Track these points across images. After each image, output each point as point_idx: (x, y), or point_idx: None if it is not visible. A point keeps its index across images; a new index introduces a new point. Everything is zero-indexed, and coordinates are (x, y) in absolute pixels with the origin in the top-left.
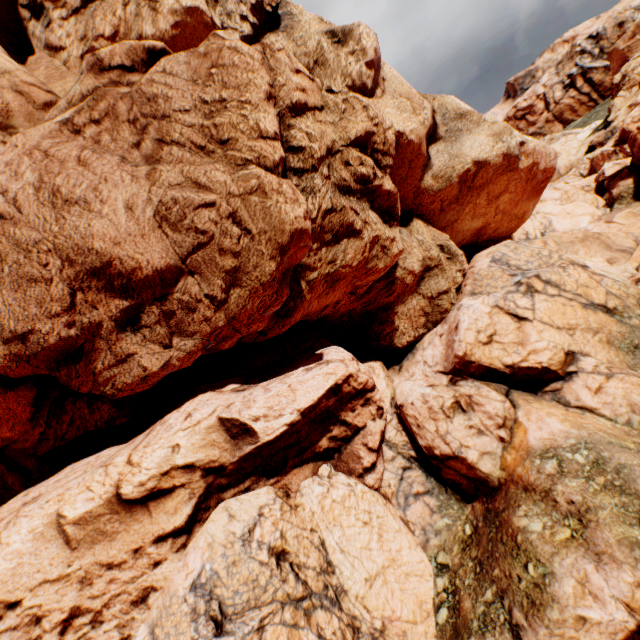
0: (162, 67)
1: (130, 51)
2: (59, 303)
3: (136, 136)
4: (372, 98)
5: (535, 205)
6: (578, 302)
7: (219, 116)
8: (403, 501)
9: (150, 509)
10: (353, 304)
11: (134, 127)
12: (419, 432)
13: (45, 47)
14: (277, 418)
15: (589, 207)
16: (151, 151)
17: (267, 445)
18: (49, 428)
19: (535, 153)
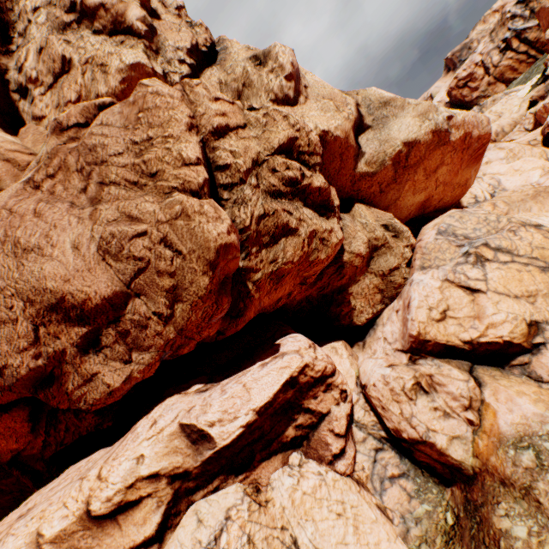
0: (100, 120)
1: (83, 110)
2: (25, 339)
3: (83, 182)
4: (296, 105)
5: (477, 170)
6: (535, 266)
7: (147, 153)
8: (379, 485)
9: (119, 522)
10: (308, 291)
11: (82, 175)
12: (384, 414)
13: (32, 119)
14: (232, 421)
15: (538, 161)
16: (95, 193)
17: (225, 448)
18: (49, 436)
19: (465, 124)
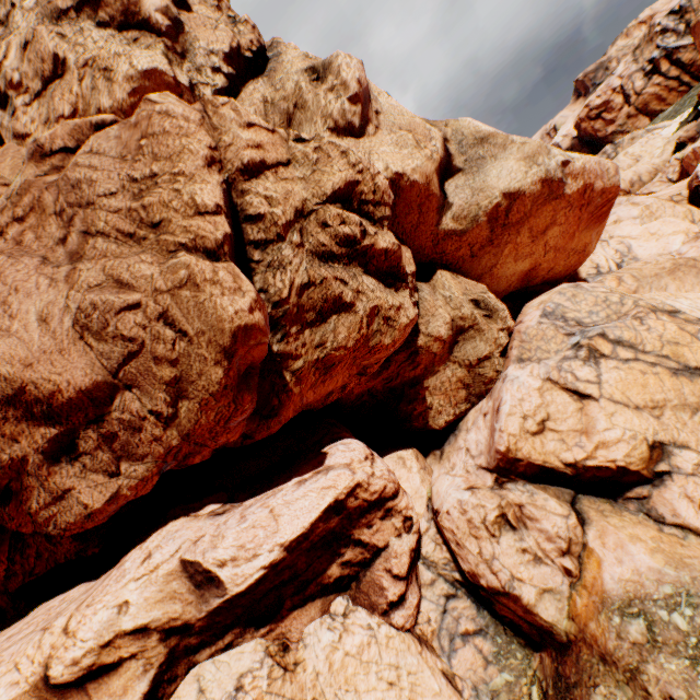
0: (90, 146)
1: (74, 130)
2: None
3: (63, 230)
4: (363, 137)
5: (600, 233)
6: (665, 367)
7: (149, 195)
8: (447, 644)
9: (89, 692)
10: (370, 382)
11: (61, 219)
12: (459, 552)
13: (13, 136)
14: (250, 560)
15: (681, 223)
16: (77, 246)
17: (240, 596)
18: (13, 564)
19: (586, 172)
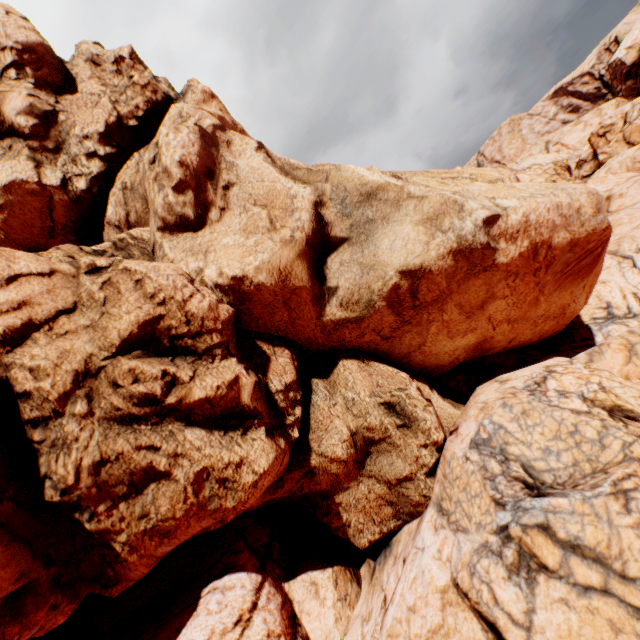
0: None
1: None
2: None
3: None
4: (204, 227)
5: (592, 282)
6: None
7: None
8: None
9: None
10: (269, 496)
11: None
12: None
13: None
14: None
15: None
16: None
17: None
18: None
19: (531, 226)
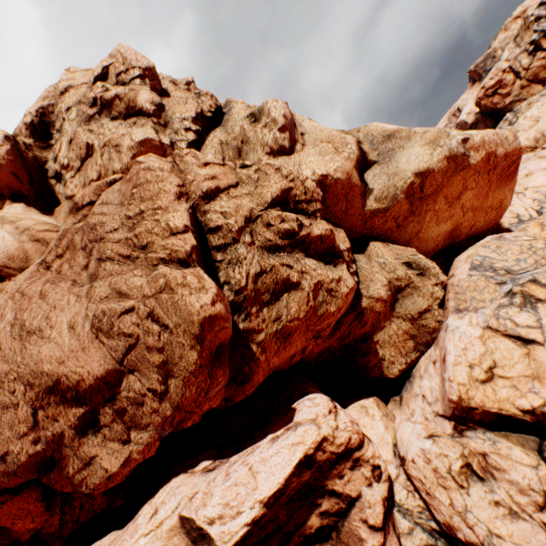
0: (102, 199)
1: (96, 189)
2: (25, 423)
3: (86, 259)
4: (293, 154)
5: (512, 189)
6: None
7: (138, 226)
8: None
9: None
10: (326, 342)
11: (85, 252)
12: (431, 502)
13: (65, 198)
14: (234, 518)
15: None
16: (94, 269)
17: None
18: (64, 514)
19: (485, 143)
